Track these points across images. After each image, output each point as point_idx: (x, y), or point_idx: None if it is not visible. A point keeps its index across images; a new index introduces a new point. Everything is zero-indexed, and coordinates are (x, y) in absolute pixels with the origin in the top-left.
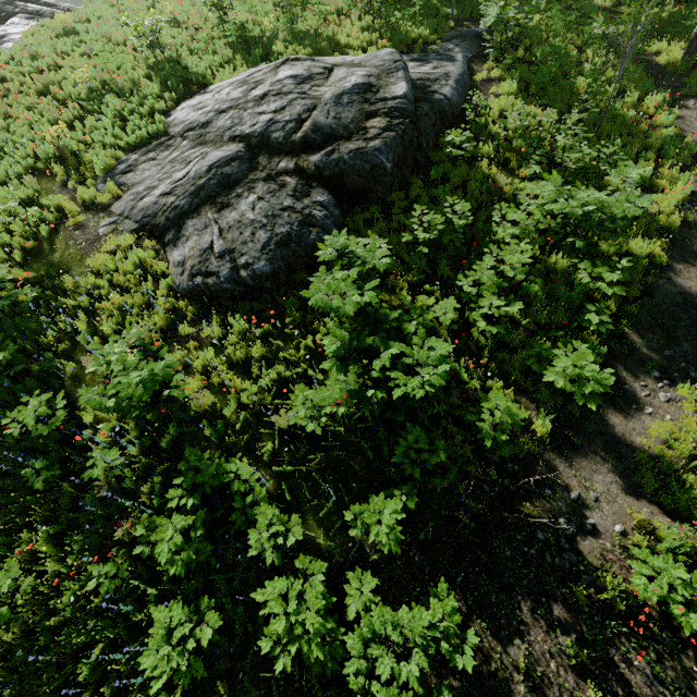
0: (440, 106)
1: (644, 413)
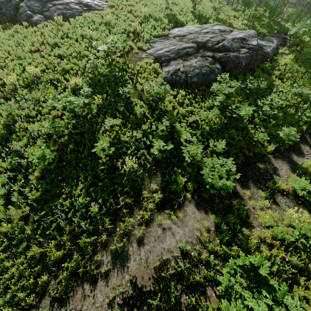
0: (265, 54)
1: (304, 157)
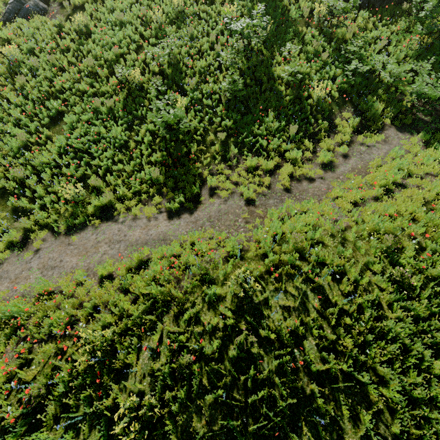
0: None
1: None
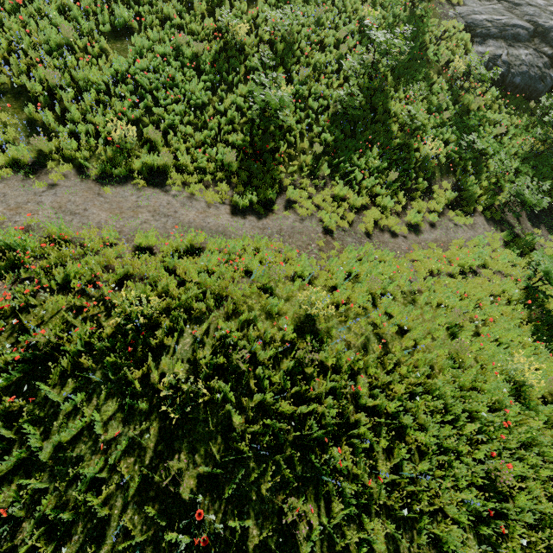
0: None
1: None
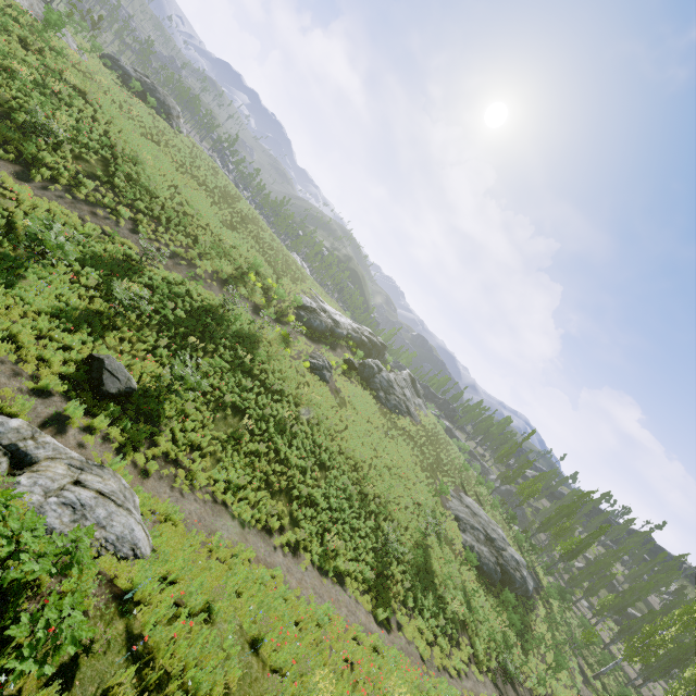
0: (528, 589)
1: None
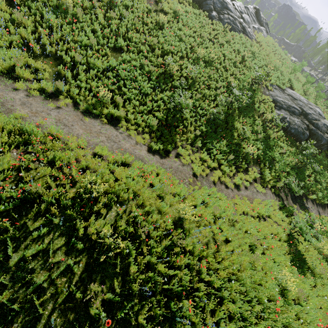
0: None
1: (325, 215)
